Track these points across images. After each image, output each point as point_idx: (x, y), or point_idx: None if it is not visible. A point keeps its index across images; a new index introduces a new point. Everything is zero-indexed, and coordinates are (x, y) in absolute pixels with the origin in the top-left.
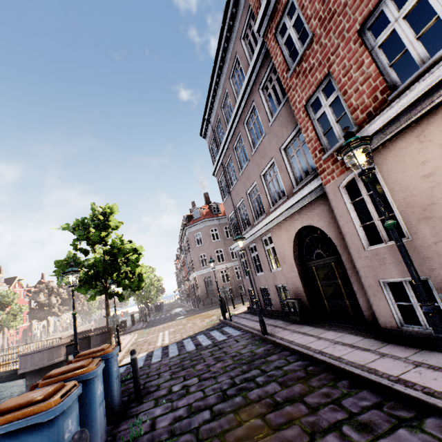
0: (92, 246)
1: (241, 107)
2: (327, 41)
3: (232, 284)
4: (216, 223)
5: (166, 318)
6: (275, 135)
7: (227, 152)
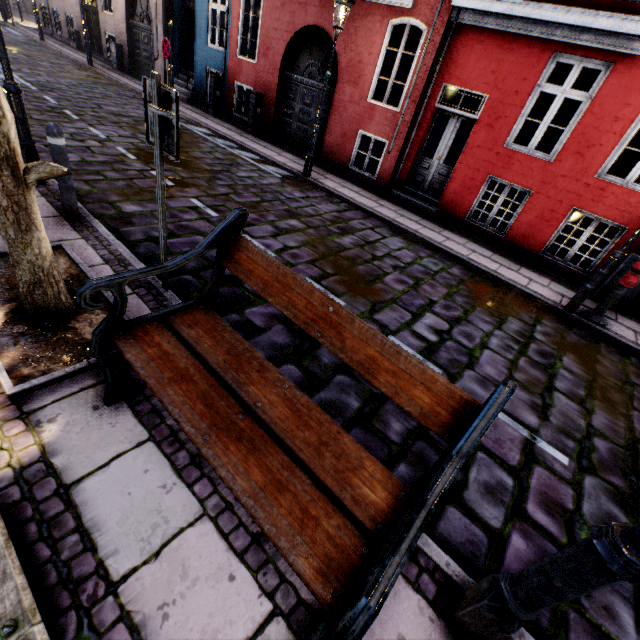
0: None
1: None
2: None
3: None
4: None
5: None
6: None
7: None
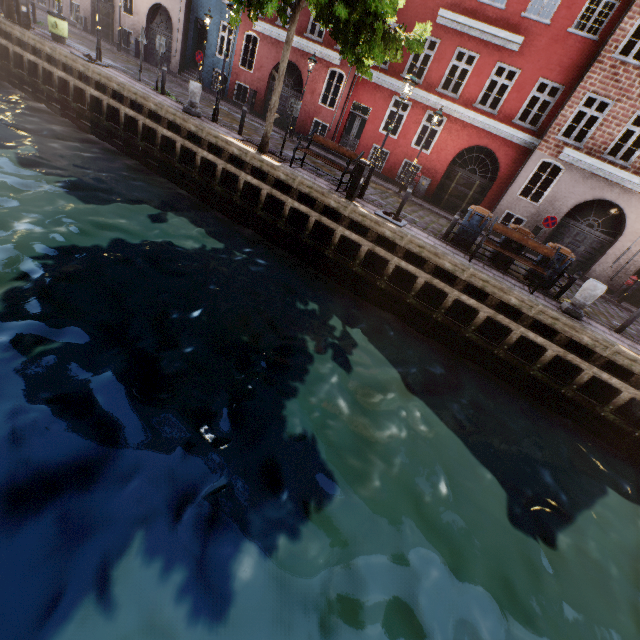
0: None
1: None
2: None
3: None
4: None
5: None
6: None
7: None
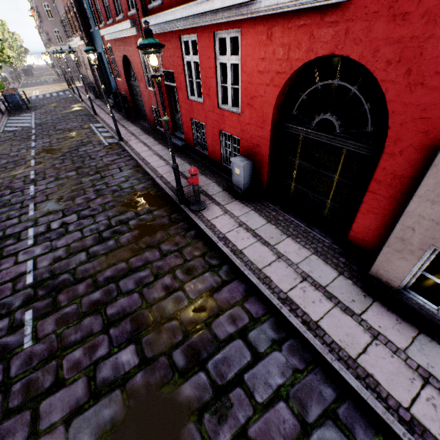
0: None
1: None
2: None
3: None
4: None
5: (37, 83)
6: None
7: None
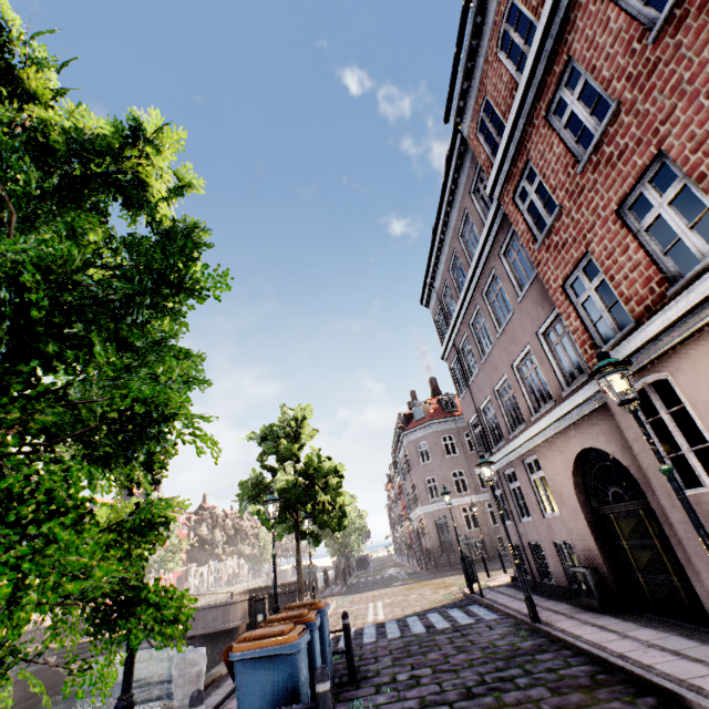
0: (281, 462)
1: (476, 274)
2: (580, 217)
3: (484, 534)
4: (451, 427)
5: (375, 581)
6: (527, 314)
7: (461, 329)
